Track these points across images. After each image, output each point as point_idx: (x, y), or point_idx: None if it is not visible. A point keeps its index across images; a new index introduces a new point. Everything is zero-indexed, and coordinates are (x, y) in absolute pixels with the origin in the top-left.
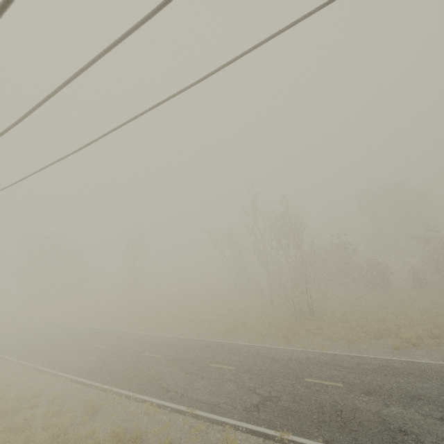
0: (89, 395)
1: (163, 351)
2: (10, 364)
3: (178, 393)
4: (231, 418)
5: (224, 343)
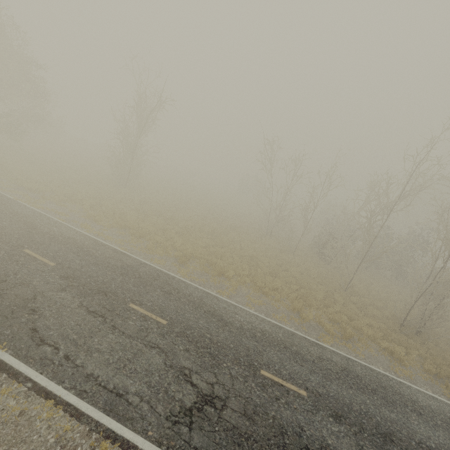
0: None
1: (294, 372)
2: None
3: None
4: None
5: (369, 369)
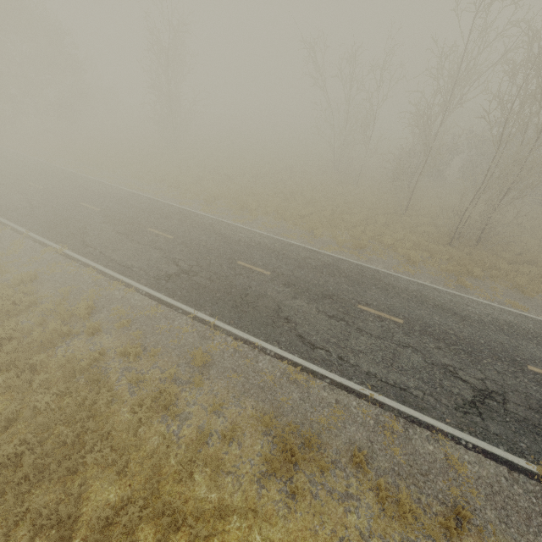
0: (183, 329)
1: (269, 263)
2: (16, 236)
3: (332, 354)
4: (441, 421)
5: (359, 265)
